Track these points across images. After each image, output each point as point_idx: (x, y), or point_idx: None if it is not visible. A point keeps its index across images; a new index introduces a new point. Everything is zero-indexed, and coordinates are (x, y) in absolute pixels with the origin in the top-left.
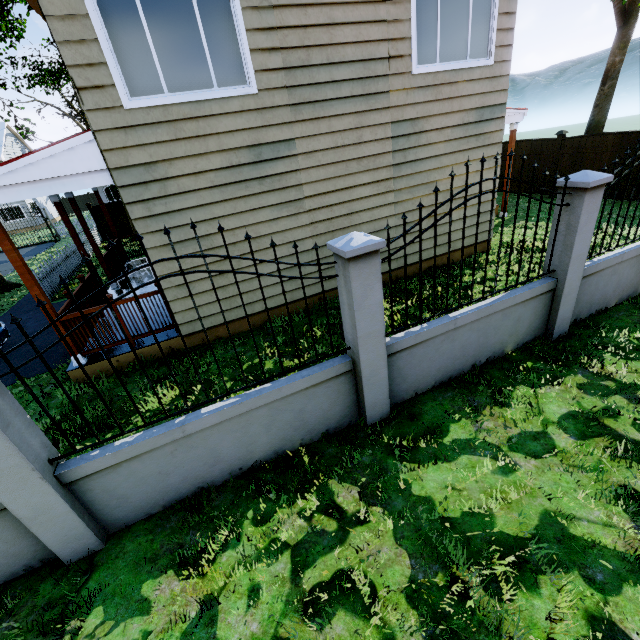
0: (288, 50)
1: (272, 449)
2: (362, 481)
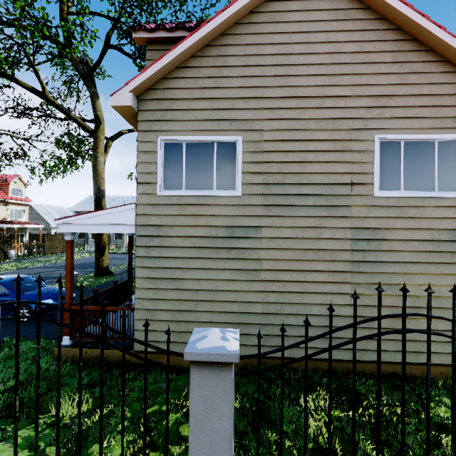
0: (269, 174)
1: None
2: None
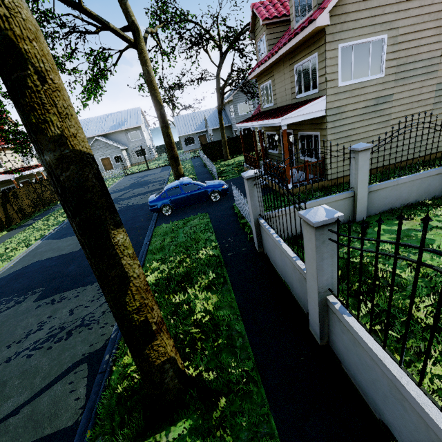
0: (399, 58)
1: (415, 199)
2: None
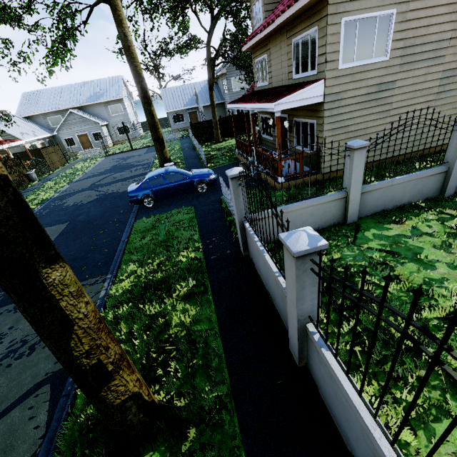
0: (406, 39)
1: (408, 200)
2: (453, 208)
